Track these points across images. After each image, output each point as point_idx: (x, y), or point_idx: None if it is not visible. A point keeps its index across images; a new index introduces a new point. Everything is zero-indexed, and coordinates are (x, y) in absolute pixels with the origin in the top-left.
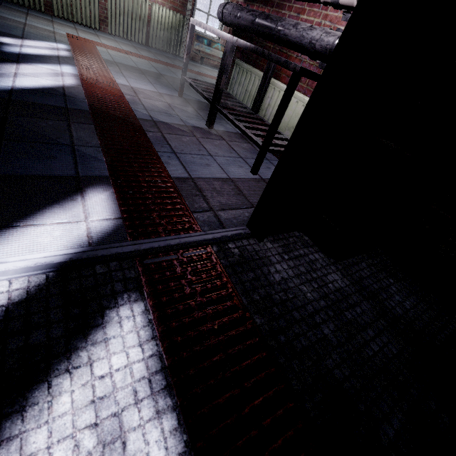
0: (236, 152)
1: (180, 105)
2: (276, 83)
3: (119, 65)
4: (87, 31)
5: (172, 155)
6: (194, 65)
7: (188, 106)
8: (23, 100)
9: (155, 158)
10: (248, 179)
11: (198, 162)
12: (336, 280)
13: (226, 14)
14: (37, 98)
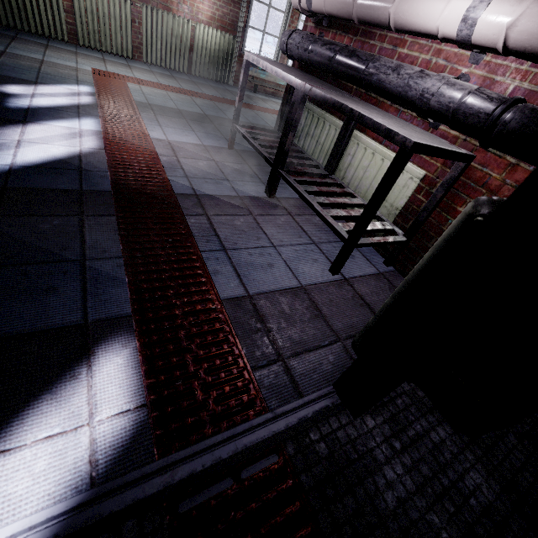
0: (306, 235)
1: (231, 163)
2: (360, 136)
3: (154, 109)
4: (117, 62)
5: (221, 255)
6: (247, 95)
7: (241, 162)
8: (23, 185)
9: (198, 265)
10: (326, 283)
11: (257, 261)
12: (479, 486)
13: (292, 46)
14: (42, 180)
